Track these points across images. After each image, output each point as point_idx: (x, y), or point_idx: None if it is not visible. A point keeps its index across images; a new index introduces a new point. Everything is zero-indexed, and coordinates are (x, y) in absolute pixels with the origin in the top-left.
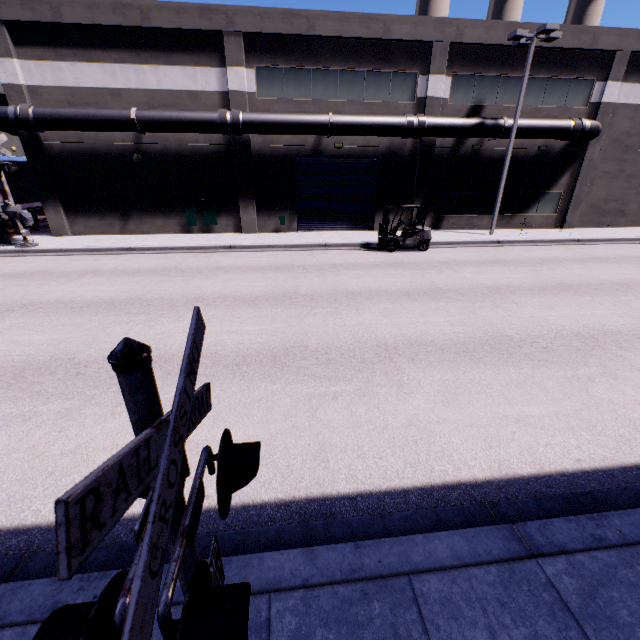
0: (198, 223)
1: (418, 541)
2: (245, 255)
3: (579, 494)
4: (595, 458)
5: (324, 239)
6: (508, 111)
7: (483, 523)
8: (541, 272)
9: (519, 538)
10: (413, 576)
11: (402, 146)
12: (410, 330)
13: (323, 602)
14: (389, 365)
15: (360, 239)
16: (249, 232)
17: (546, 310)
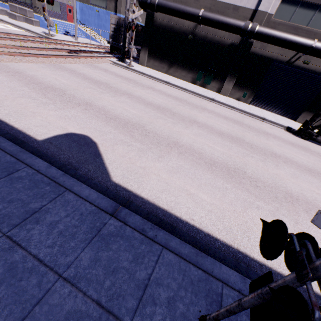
0: (201, 80)
1: None
2: (219, 107)
3: None
4: None
5: (264, 115)
6: None
7: None
8: None
9: None
10: None
11: None
12: (308, 193)
13: None
14: (291, 207)
15: (286, 123)
16: (223, 94)
17: None
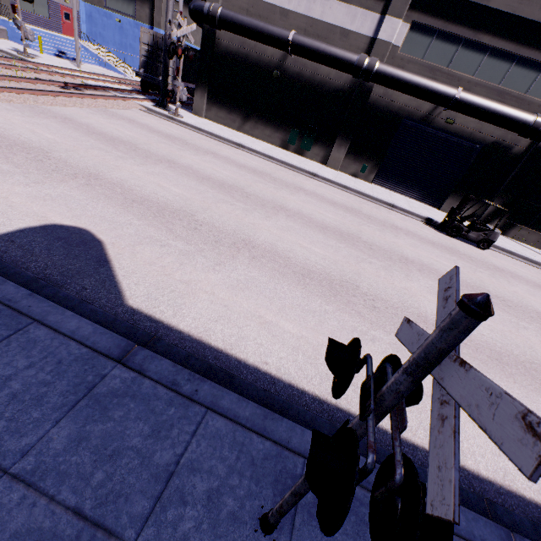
0: (296, 144)
1: None
2: (323, 186)
3: None
4: None
5: (393, 199)
6: None
7: (477, 512)
8: None
9: None
10: None
11: (513, 143)
12: None
13: None
14: None
15: (425, 213)
16: (331, 167)
17: None
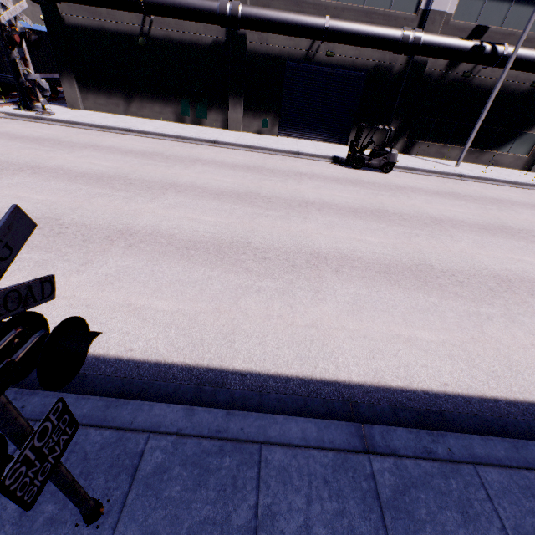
0: (191, 114)
1: (278, 420)
2: (225, 151)
3: (432, 412)
4: (461, 385)
5: (299, 147)
6: (512, 37)
7: (341, 417)
8: (489, 211)
9: (362, 436)
10: (264, 445)
11: (392, 62)
12: (345, 244)
13: (188, 448)
14: (314, 272)
15: (331, 152)
16: (234, 130)
17: (477, 248)
